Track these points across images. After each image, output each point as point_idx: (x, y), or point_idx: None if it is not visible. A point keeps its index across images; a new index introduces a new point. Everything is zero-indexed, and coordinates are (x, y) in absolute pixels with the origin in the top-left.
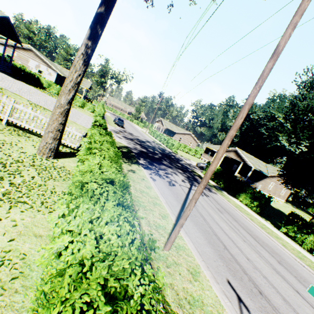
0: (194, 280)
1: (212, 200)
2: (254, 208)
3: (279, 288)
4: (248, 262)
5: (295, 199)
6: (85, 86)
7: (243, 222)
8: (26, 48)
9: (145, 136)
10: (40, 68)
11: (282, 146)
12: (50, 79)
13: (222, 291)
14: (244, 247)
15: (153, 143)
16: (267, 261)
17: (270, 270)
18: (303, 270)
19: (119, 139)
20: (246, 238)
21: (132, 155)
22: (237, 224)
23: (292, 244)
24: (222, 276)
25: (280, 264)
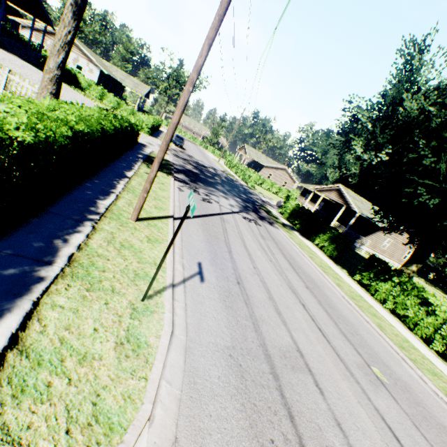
0: (147, 242)
1: (262, 229)
2: (330, 253)
3: (276, 293)
4: (253, 269)
5: (438, 278)
6: (139, 91)
7: (293, 255)
8: None
9: (216, 164)
10: (79, 62)
11: (356, 155)
12: (92, 78)
13: (182, 262)
14: (263, 262)
15: (222, 172)
16: (286, 279)
17: (282, 284)
18: (343, 305)
19: None
20: (276, 261)
21: (168, 167)
22: (278, 252)
23: (357, 290)
24: (196, 259)
25: (307, 288)
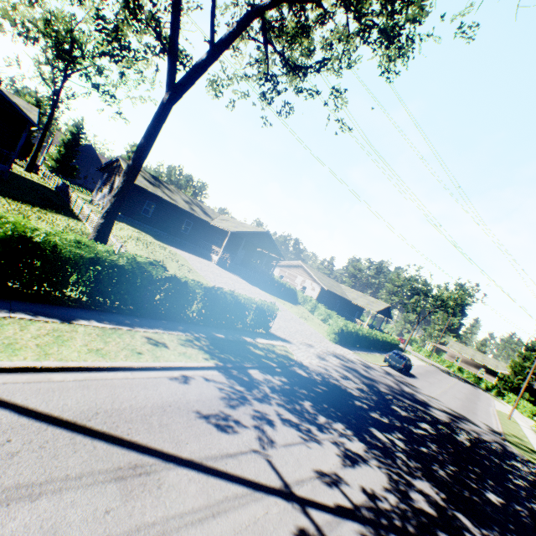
0: None
1: None
2: None
3: None
4: None
5: None
6: (370, 307)
7: None
8: (297, 265)
9: (490, 417)
10: (305, 283)
11: None
12: (312, 294)
13: None
14: None
15: (485, 430)
16: None
17: None
18: None
19: (309, 355)
20: None
21: (257, 359)
22: None
23: None
24: None
25: None
